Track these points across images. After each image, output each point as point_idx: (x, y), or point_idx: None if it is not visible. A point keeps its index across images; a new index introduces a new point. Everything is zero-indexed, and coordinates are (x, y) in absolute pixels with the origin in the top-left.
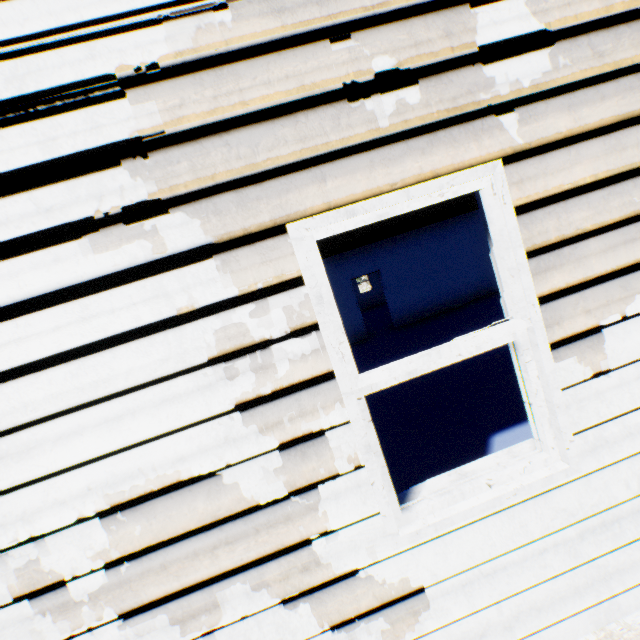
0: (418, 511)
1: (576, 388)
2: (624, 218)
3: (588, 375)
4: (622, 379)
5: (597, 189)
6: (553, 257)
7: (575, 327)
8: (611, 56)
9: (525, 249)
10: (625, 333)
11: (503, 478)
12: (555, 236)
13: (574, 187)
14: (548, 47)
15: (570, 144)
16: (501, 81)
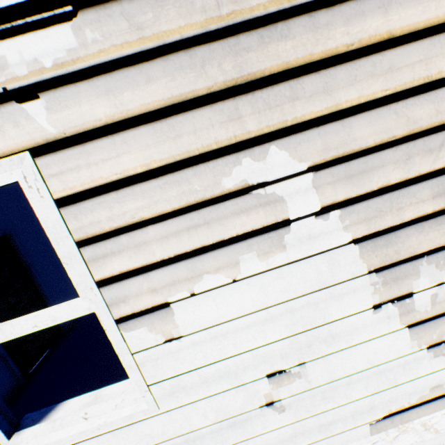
0: (23, 437)
1: (150, 351)
2: (186, 206)
3: (161, 340)
4: (196, 342)
5: (152, 178)
6: (111, 244)
7: (143, 303)
8: (154, 28)
9: (79, 238)
10: (195, 306)
11: (98, 412)
12: (110, 225)
13: (125, 177)
14: (70, 17)
15: (115, 132)
16: (16, 60)
